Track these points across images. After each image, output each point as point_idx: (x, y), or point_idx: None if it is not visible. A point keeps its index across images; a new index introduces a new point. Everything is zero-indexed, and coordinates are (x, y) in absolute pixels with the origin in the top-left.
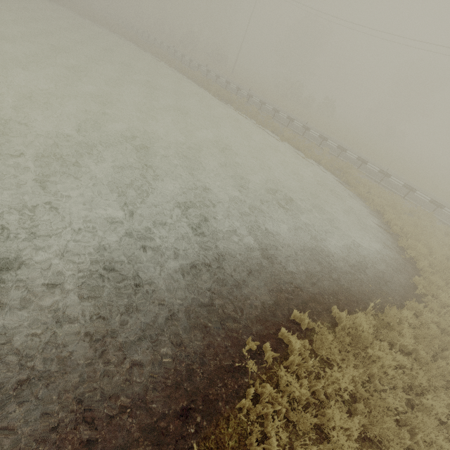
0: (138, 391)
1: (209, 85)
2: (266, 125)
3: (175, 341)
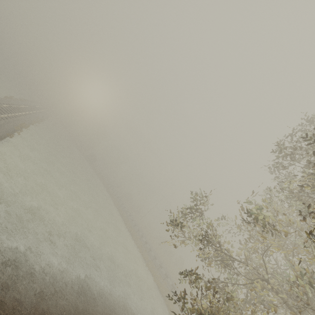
0: (74, 305)
1: (127, 222)
2: (143, 254)
3: (84, 302)
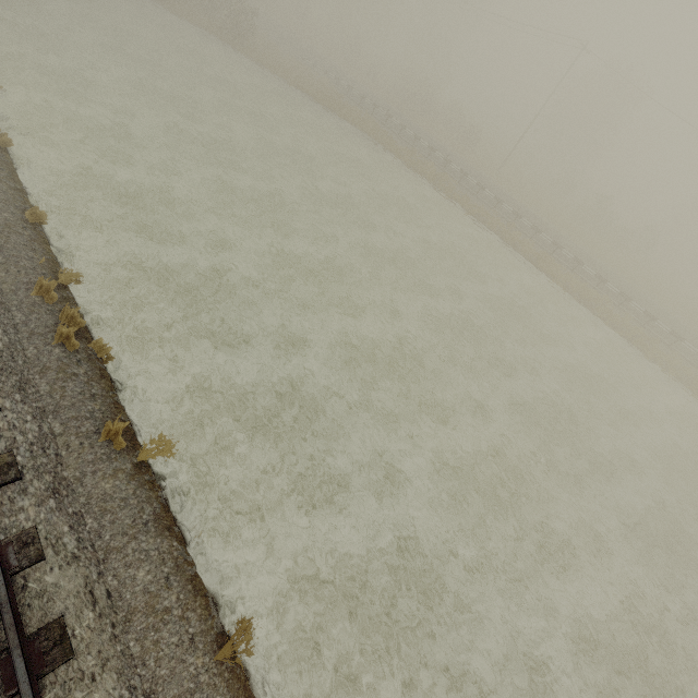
0: None
1: (547, 264)
2: (659, 360)
3: None
